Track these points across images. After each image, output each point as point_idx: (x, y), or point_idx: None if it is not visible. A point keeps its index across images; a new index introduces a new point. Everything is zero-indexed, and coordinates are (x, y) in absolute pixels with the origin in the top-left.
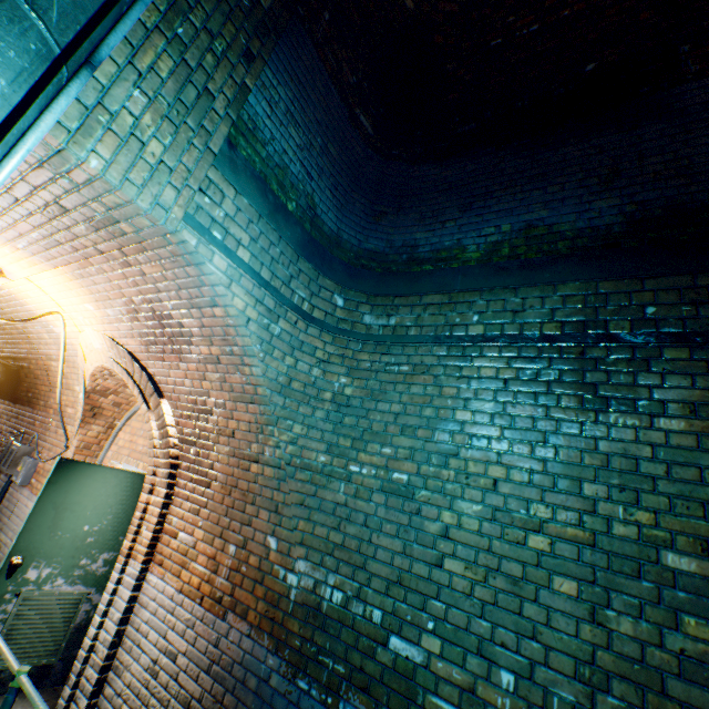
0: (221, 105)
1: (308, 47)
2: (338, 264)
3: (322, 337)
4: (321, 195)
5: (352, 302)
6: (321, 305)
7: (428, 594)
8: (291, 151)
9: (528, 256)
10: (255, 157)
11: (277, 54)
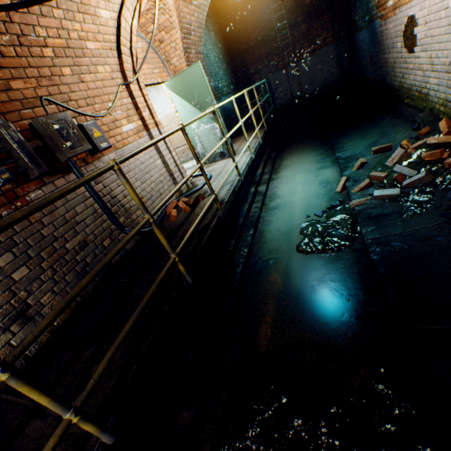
0: None
1: None
2: None
3: None
4: None
5: None
6: None
7: (217, 75)
8: None
9: None
10: None
11: None
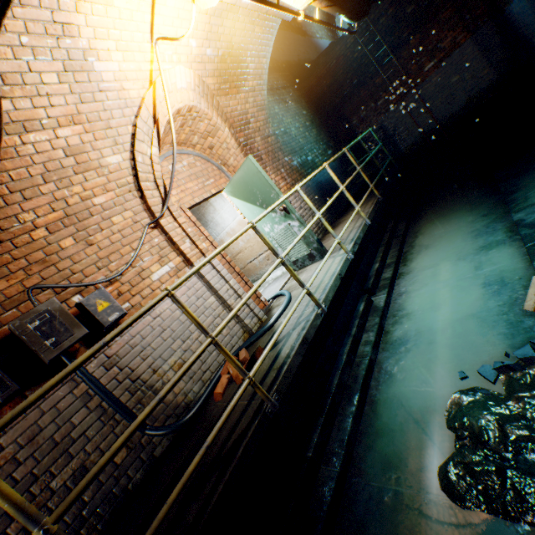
0: None
1: None
2: None
3: None
4: None
5: None
6: None
7: (303, 148)
8: None
9: None
10: None
11: None
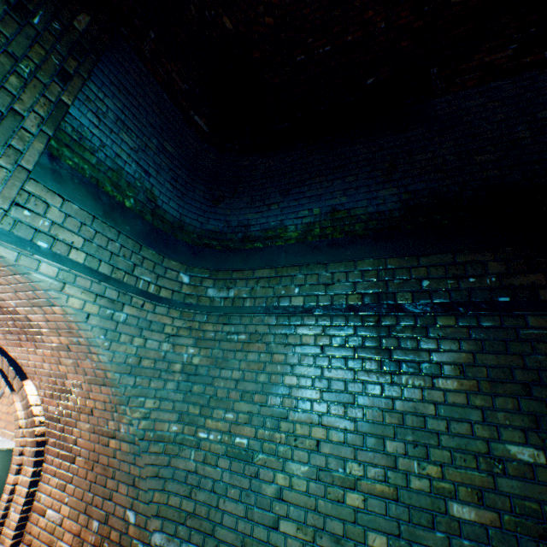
0: (32, 123)
1: (135, 61)
2: (182, 245)
3: (171, 313)
4: (161, 188)
5: (197, 278)
6: (168, 284)
7: None
8: (125, 154)
9: (334, 235)
10: (83, 165)
11: (101, 70)
